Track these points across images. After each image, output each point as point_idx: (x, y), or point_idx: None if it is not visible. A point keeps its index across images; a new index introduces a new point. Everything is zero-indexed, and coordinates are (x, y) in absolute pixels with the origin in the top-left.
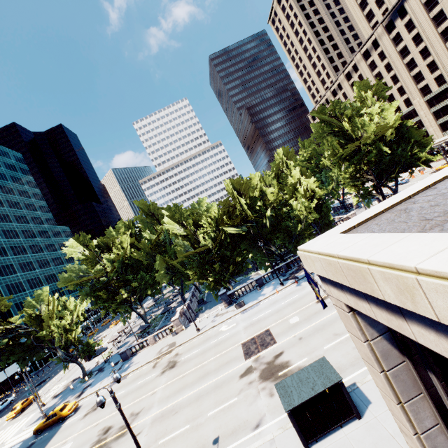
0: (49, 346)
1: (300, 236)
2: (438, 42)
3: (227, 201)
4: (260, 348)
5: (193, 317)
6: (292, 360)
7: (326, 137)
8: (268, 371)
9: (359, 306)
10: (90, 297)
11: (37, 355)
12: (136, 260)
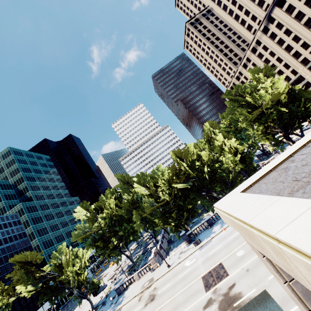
0: (68, 287)
1: (233, 182)
2: (304, 30)
3: (174, 166)
4: (216, 281)
5: (165, 255)
6: (243, 291)
7: (236, 109)
8: (225, 302)
9: (265, 254)
10: (92, 246)
11: (61, 294)
12: (120, 216)
